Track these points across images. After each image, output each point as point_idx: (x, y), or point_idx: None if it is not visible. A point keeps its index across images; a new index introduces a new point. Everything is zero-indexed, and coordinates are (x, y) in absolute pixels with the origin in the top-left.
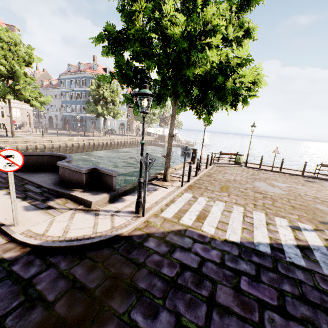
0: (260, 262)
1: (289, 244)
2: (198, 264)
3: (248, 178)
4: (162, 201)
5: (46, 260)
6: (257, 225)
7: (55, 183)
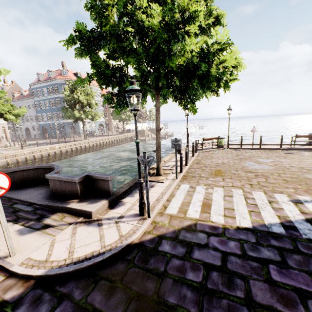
0: (280, 245)
1: (298, 219)
2: (221, 260)
3: (234, 159)
4: (163, 197)
5: (56, 291)
6: (261, 205)
7: (46, 197)
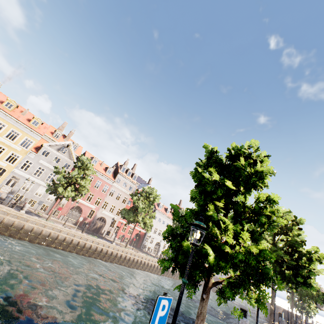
0: None
1: None
2: None
3: None
4: None
5: None
6: None
7: None
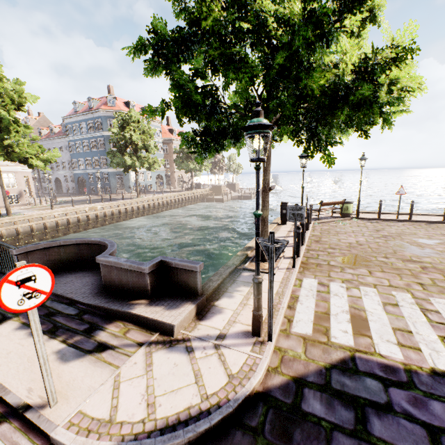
0: None
1: None
2: None
3: (375, 236)
4: (282, 302)
5: None
6: None
7: (95, 292)
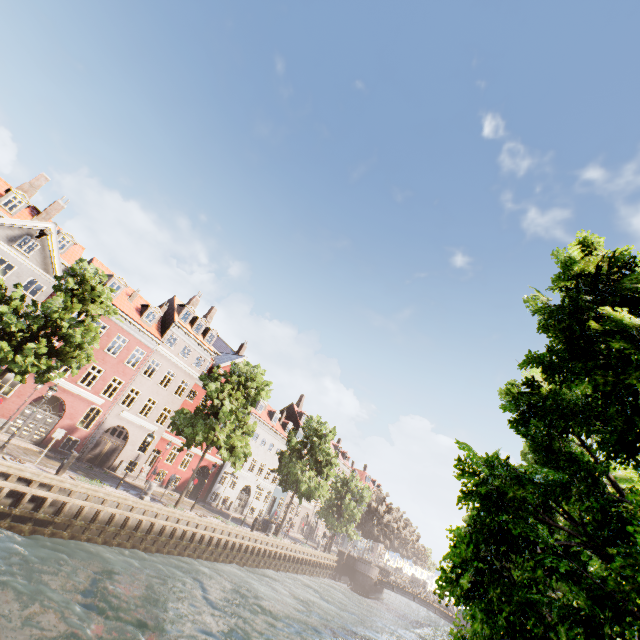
0: None
1: None
2: None
3: None
4: None
5: None
6: None
7: None
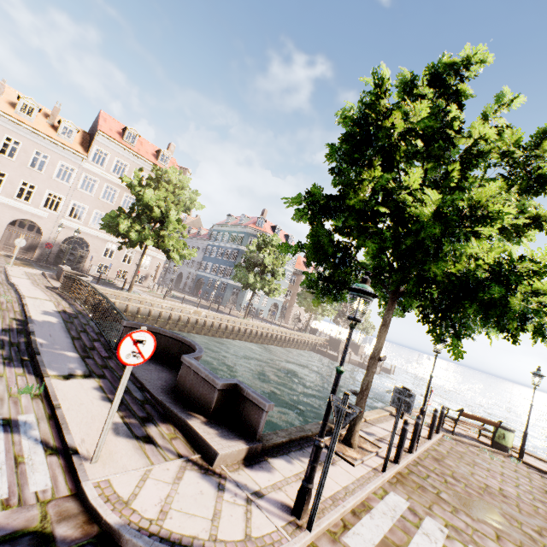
0: None
1: None
2: None
3: (537, 497)
4: (346, 500)
5: None
6: None
7: (165, 389)
